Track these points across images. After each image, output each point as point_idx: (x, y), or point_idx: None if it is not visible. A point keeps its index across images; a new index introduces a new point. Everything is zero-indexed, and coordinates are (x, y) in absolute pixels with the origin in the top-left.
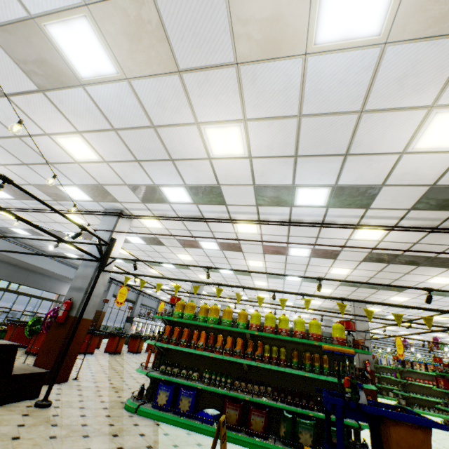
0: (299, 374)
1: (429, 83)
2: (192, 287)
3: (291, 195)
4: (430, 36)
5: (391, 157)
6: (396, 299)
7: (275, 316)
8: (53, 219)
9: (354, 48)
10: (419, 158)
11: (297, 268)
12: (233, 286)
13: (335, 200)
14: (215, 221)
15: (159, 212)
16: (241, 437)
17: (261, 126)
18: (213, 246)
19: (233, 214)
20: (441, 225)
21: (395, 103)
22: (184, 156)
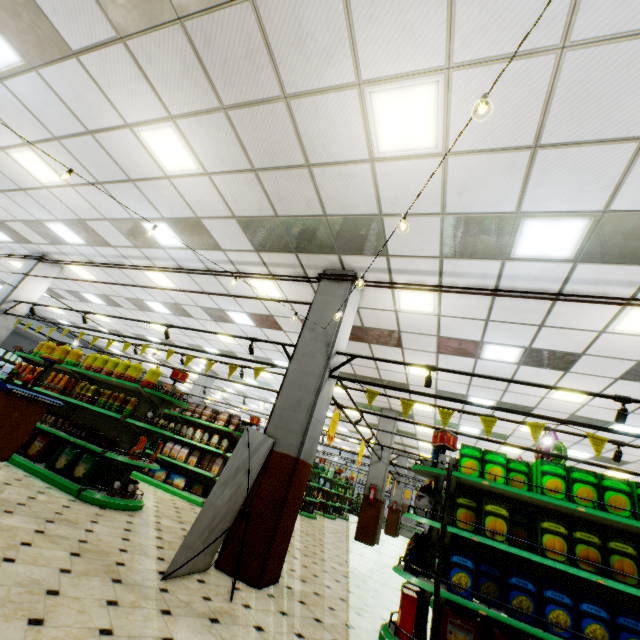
0: (112, 418)
1: (100, 102)
2: (199, 376)
3: (147, 232)
4: (52, 60)
5: (166, 182)
6: (422, 407)
7: (107, 358)
8: (8, 268)
9: (22, 73)
10: (186, 184)
11: (268, 346)
12: (95, 330)
13: (186, 239)
14: (113, 266)
15: (75, 257)
16: (13, 455)
17: (44, 150)
18: (163, 309)
19: (131, 259)
20: (309, 275)
21: (101, 123)
22: (27, 185)
